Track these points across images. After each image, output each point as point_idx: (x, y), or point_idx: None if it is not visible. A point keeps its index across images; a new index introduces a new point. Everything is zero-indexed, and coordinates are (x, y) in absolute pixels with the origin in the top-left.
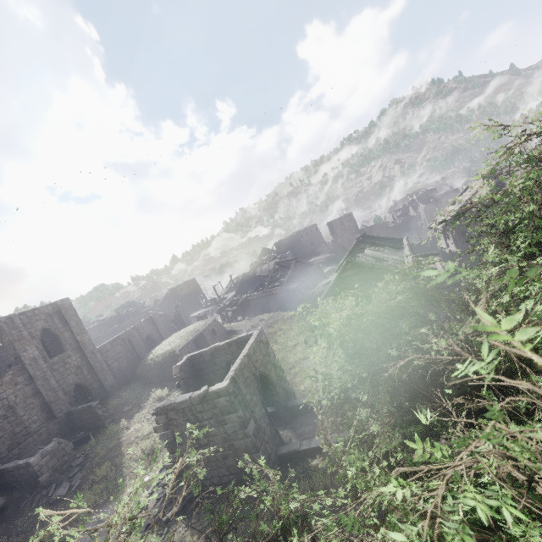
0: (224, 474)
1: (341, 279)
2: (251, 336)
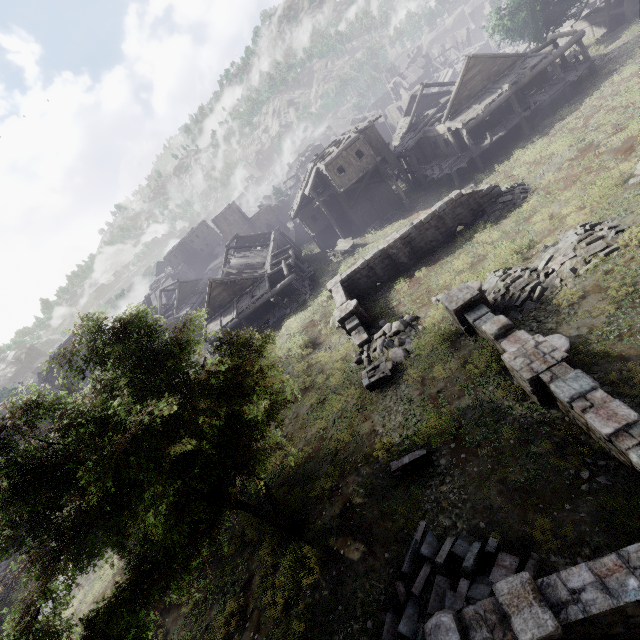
0: None
1: (213, 298)
2: None
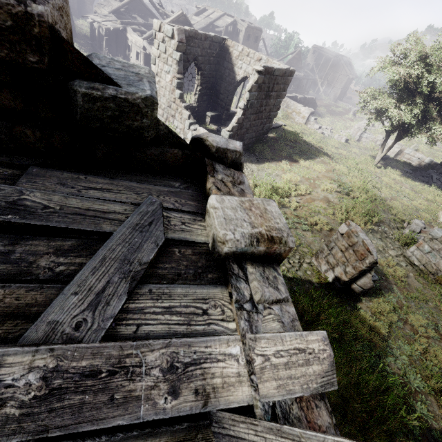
0: (253, 137)
1: None
2: (222, 41)
